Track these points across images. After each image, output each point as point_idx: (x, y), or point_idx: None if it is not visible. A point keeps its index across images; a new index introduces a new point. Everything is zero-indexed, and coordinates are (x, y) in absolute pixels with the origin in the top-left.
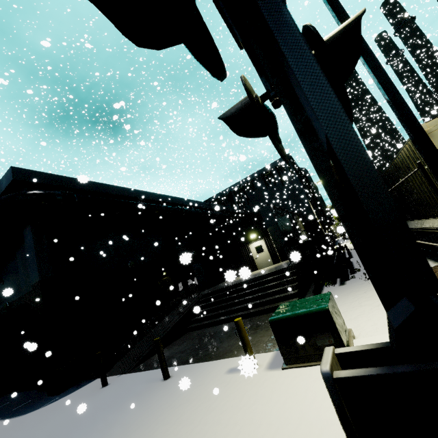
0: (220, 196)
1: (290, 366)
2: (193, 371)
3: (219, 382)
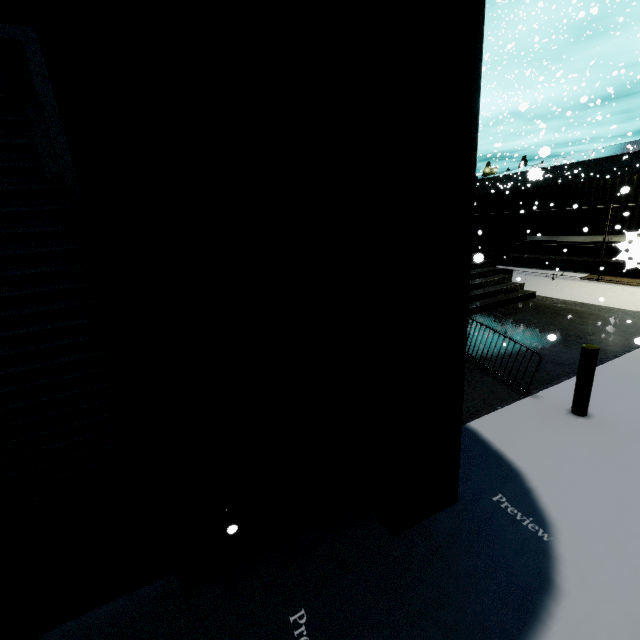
0: None
1: None
2: None
3: None
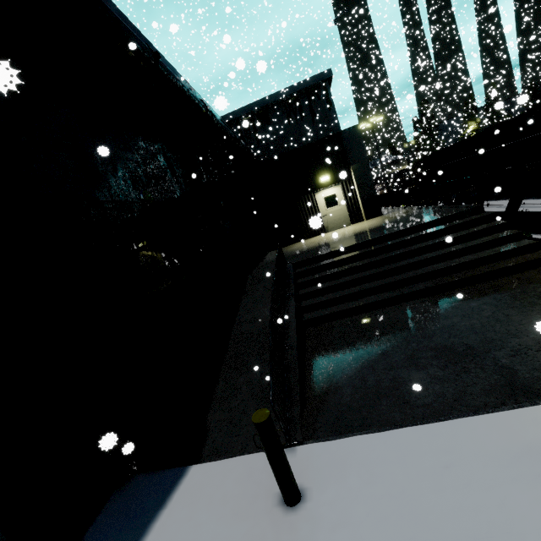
0: None
1: None
2: None
3: None
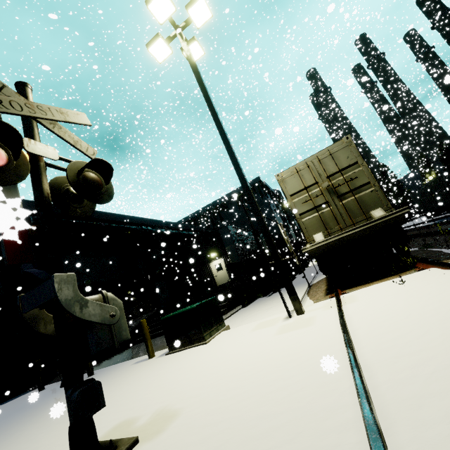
0: (195, 216)
1: (171, 352)
2: (112, 368)
3: (122, 370)
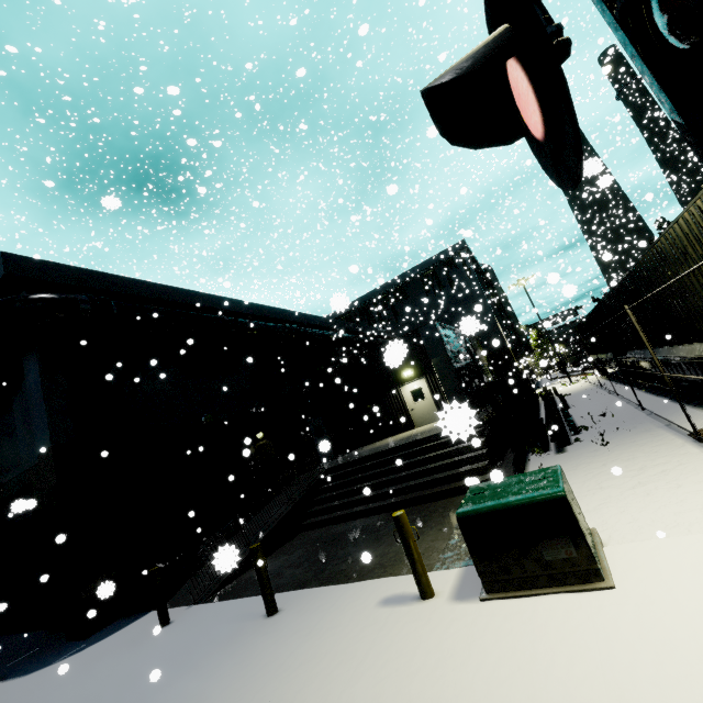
0: (351, 309)
1: (495, 596)
2: (318, 602)
3: (367, 622)
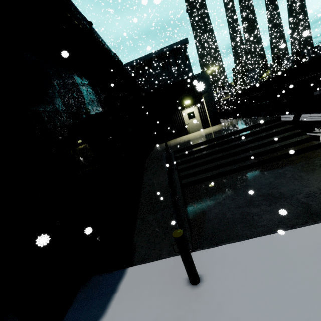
0: None
1: None
2: None
3: None
